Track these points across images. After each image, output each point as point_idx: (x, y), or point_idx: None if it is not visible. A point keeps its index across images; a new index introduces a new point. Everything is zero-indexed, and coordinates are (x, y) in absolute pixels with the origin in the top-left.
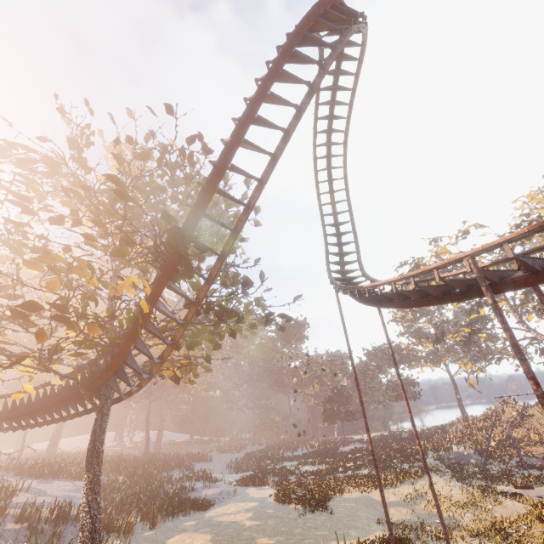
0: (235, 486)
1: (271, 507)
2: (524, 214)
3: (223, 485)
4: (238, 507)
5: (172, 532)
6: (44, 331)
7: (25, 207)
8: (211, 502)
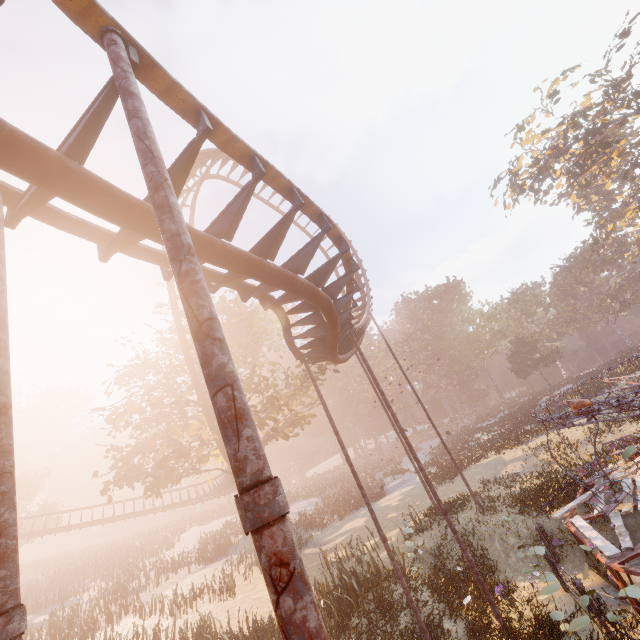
0: (414, 473)
1: (418, 488)
2: None
3: (407, 475)
4: (400, 492)
5: (350, 520)
6: (174, 468)
7: (140, 411)
8: (384, 493)
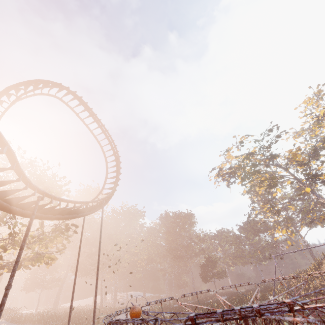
0: None
1: None
2: (306, 114)
3: None
4: None
5: None
6: None
7: None
8: None
